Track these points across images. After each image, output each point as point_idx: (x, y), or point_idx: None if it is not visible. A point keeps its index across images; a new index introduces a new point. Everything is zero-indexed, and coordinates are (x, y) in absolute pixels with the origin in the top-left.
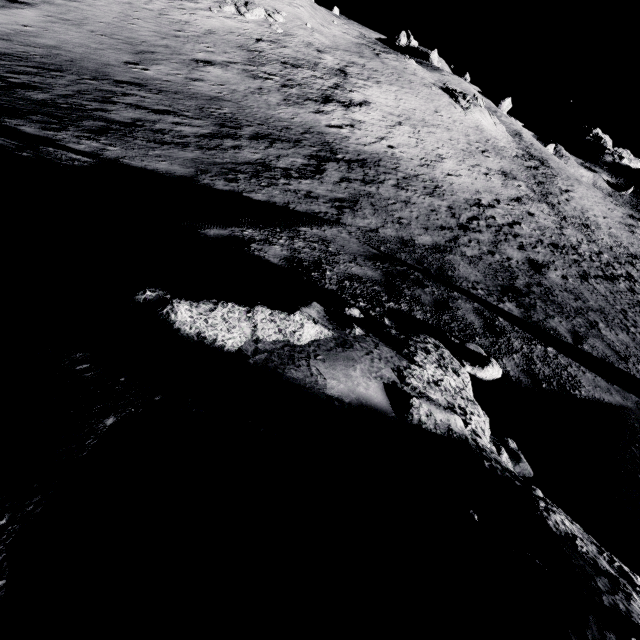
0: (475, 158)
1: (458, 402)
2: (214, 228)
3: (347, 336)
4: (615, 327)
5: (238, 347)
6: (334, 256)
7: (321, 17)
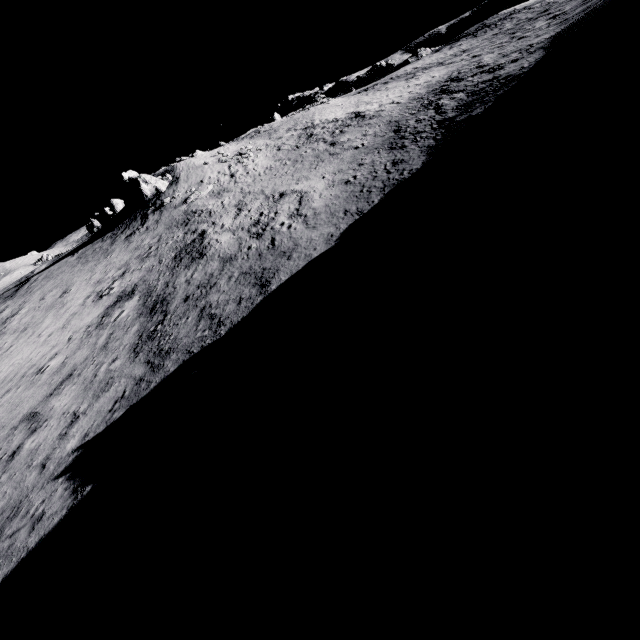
0: (395, 86)
1: None
2: None
3: None
4: None
5: None
6: None
7: None
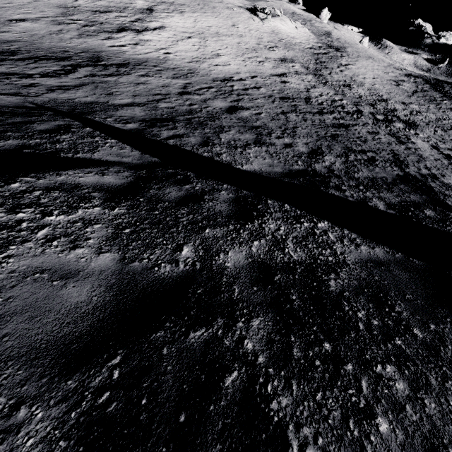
0: (257, 52)
1: None
2: None
3: None
4: (250, 133)
5: None
6: None
7: None
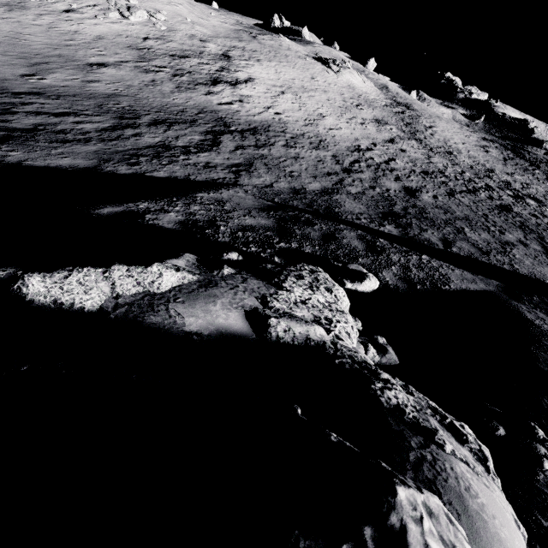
0: (351, 112)
1: (325, 314)
2: (108, 207)
3: (214, 277)
4: (478, 229)
5: (99, 306)
6: (229, 213)
7: (199, 11)
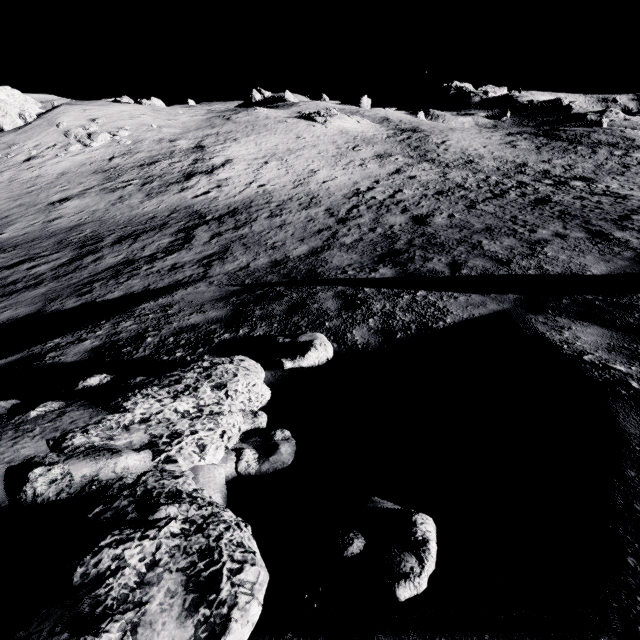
0: (347, 157)
1: (176, 428)
2: (3, 359)
3: (5, 427)
4: (501, 237)
5: None
6: (171, 317)
7: (165, 114)
